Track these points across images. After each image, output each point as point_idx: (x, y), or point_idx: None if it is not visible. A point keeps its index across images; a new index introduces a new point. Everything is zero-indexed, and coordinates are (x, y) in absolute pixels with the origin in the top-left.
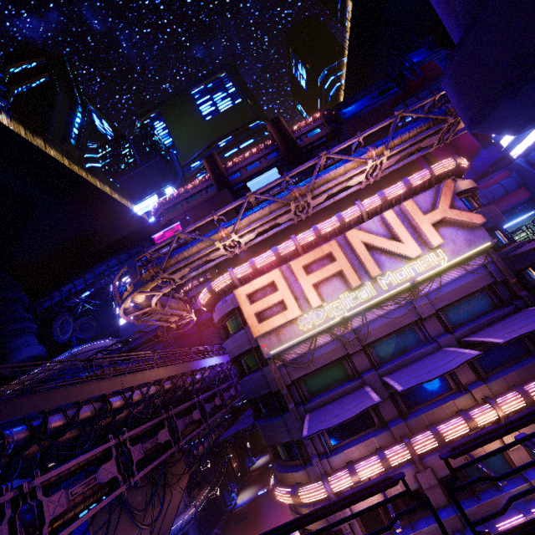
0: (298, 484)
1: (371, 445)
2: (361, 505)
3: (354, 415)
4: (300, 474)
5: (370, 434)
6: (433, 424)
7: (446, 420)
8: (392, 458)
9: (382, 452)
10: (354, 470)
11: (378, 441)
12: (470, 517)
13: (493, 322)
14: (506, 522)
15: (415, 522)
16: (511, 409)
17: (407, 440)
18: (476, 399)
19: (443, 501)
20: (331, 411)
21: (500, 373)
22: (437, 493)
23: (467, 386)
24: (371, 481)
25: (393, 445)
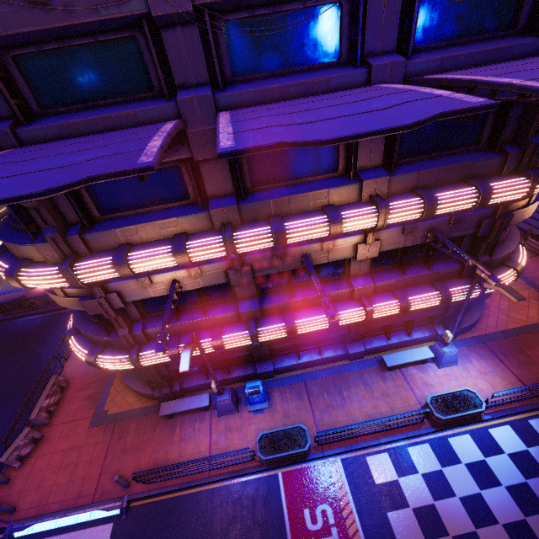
0: (24, 262)
1: (170, 227)
2: (139, 293)
3: (40, 192)
4: (27, 249)
5: (174, 211)
6: (281, 216)
7: (304, 215)
8: (195, 254)
9: (181, 244)
10: (122, 261)
11: (183, 225)
12: (274, 310)
13: (489, 62)
14: (307, 320)
15: (211, 307)
16: (398, 220)
17: (229, 234)
18: (360, 195)
19: (252, 294)
20: (32, 158)
21: (418, 164)
22: (249, 287)
23: (362, 173)
24: (160, 269)
25: (206, 234)
